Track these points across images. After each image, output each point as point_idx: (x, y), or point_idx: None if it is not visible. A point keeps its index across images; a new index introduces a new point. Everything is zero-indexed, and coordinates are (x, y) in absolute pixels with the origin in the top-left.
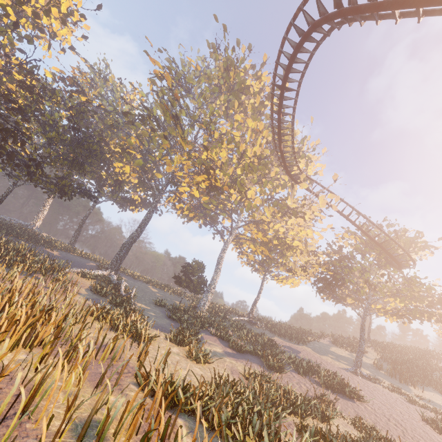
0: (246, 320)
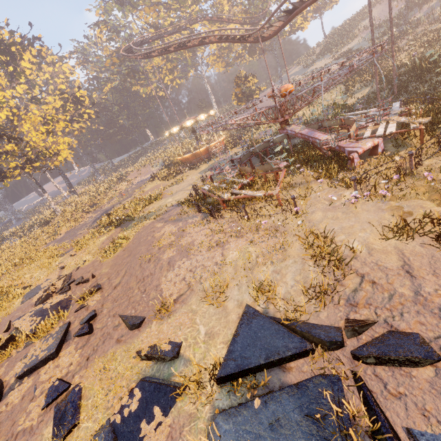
0: None
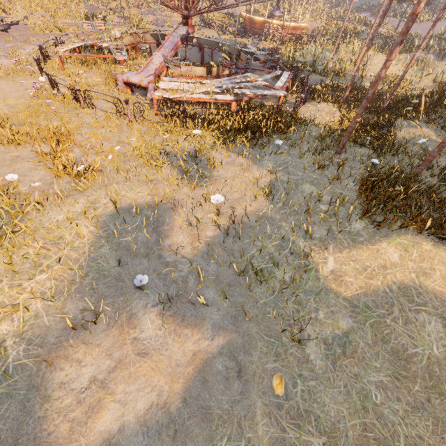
0: None
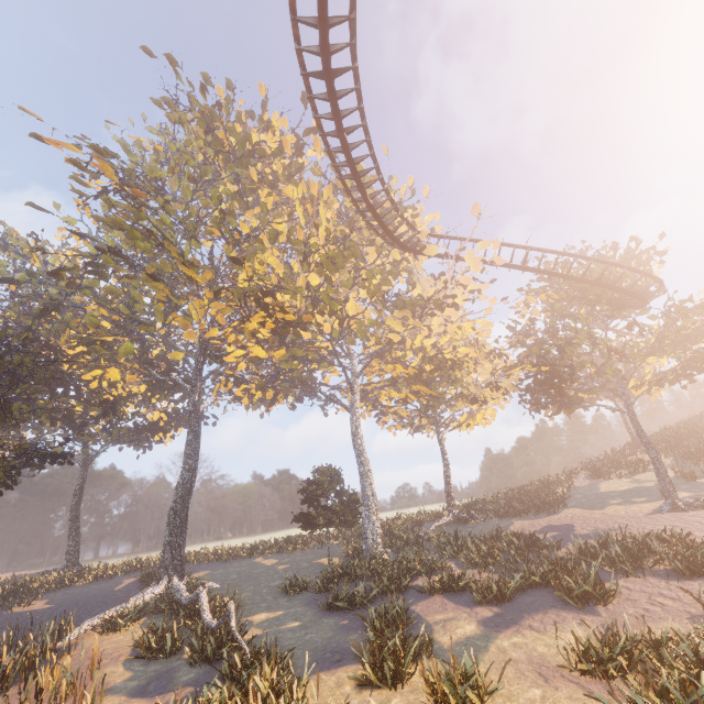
0: (451, 521)
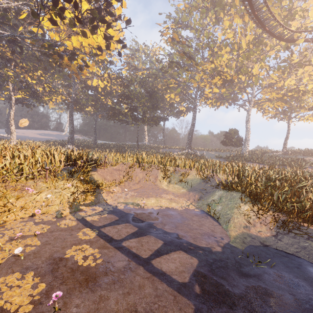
0: (280, 154)
